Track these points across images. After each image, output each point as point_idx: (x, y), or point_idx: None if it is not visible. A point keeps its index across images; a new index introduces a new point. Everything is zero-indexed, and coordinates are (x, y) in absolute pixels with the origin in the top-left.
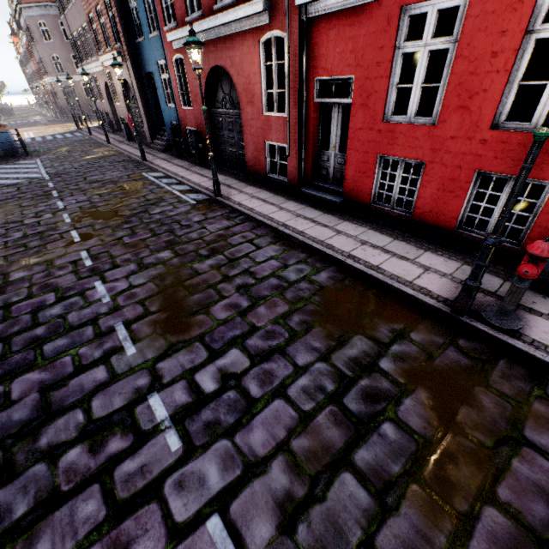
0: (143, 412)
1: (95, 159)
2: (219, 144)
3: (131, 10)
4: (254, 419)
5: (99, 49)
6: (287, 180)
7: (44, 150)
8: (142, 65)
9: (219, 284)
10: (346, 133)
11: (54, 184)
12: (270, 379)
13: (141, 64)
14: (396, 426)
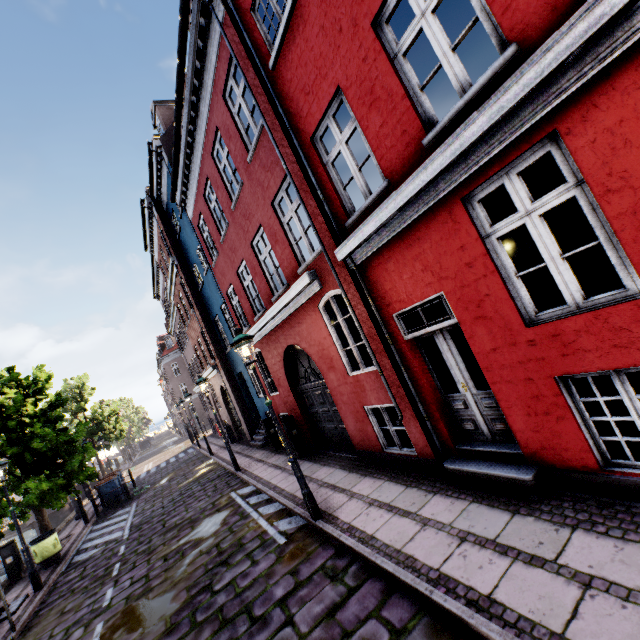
0: None
1: (189, 484)
2: (315, 422)
3: (220, 331)
4: None
5: (203, 368)
6: (416, 453)
7: (148, 485)
8: (234, 368)
9: None
10: (472, 354)
11: (126, 546)
12: None
13: (233, 368)
14: None
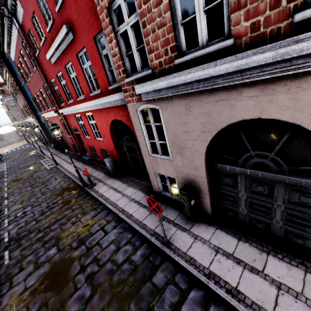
0: (3, 222)
1: (27, 158)
2: (66, 144)
3: (34, 105)
4: (24, 218)
5: (28, 115)
6: (80, 154)
7: (9, 157)
8: (41, 120)
9: (37, 193)
10: None
11: (7, 172)
12: (33, 210)
13: (41, 120)
14: (50, 212)
